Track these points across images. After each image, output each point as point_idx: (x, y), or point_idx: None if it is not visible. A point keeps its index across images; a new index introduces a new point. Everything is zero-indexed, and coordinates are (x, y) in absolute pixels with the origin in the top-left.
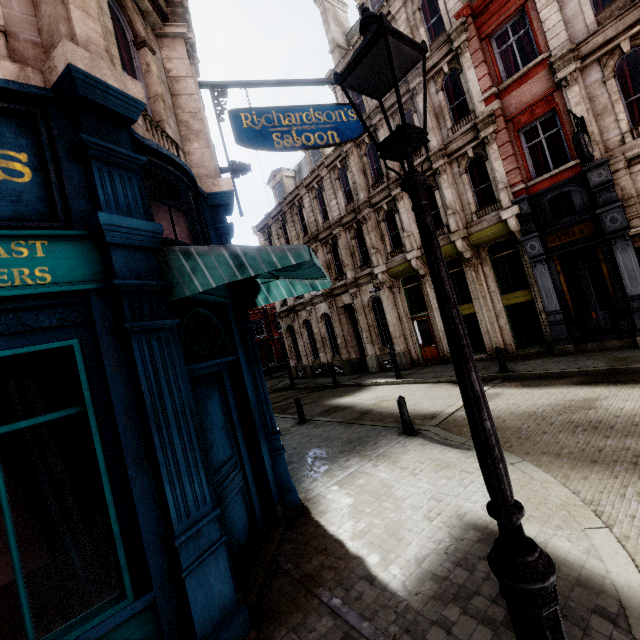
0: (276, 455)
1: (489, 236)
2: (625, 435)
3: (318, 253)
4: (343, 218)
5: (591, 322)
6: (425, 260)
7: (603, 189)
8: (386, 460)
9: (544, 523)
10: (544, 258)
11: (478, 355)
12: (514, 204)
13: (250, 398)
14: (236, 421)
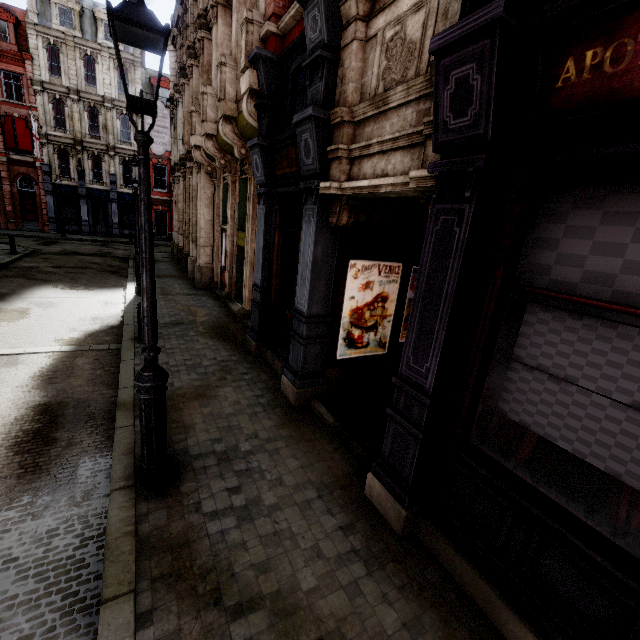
0: None
1: (251, 127)
2: None
3: (183, 96)
4: (195, 43)
5: (286, 323)
6: (219, 144)
7: (317, 66)
8: None
9: None
10: (266, 193)
11: (238, 305)
12: (254, 66)
13: None
14: None
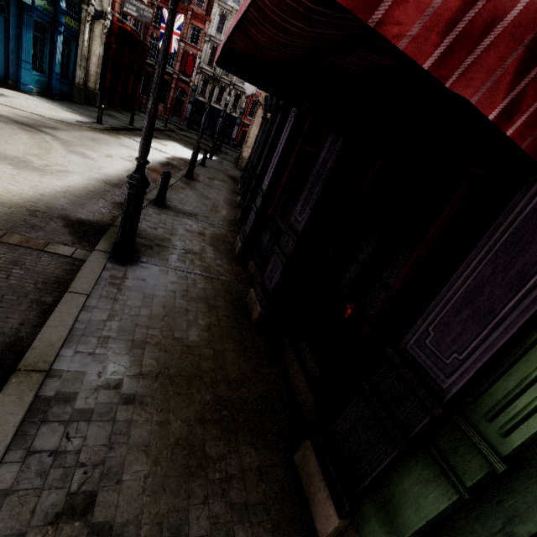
0: (20, 68)
1: None
2: (83, 134)
3: None
4: None
5: None
6: None
7: None
8: (66, 111)
9: (6, 101)
10: (263, 118)
11: None
12: None
13: (11, 37)
14: (1, 39)
